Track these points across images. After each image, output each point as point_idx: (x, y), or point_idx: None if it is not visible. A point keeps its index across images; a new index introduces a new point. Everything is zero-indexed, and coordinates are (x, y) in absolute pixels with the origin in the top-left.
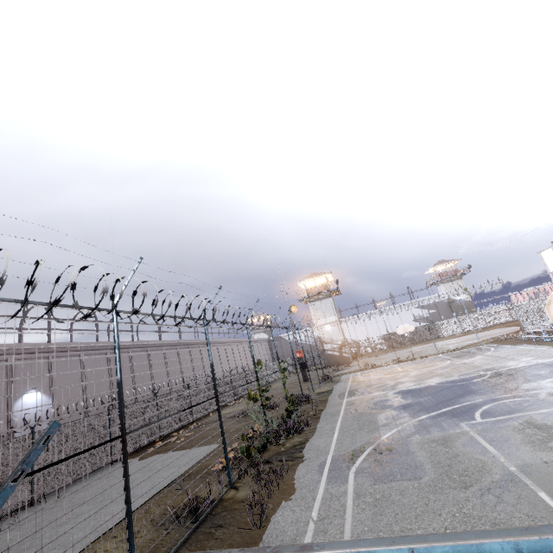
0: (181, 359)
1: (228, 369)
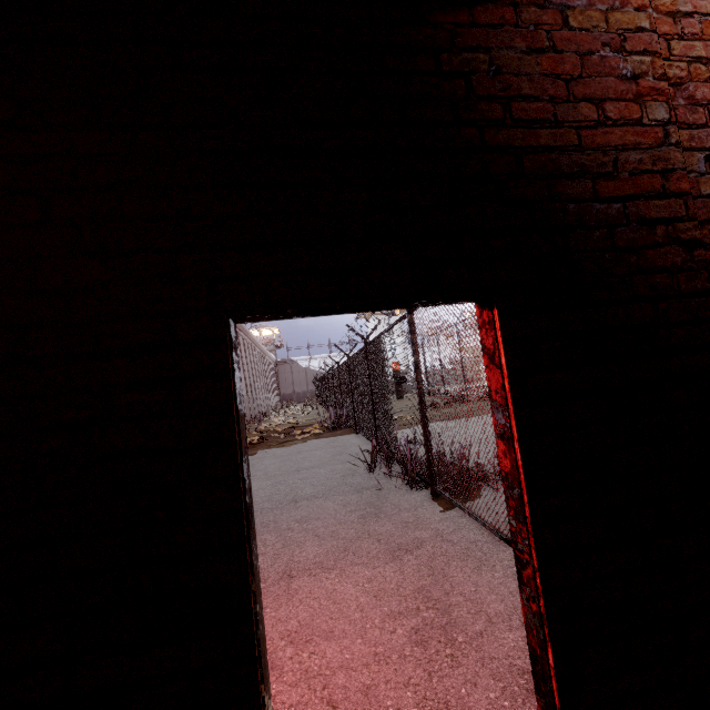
0: (240, 350)
1: (262, 383)
